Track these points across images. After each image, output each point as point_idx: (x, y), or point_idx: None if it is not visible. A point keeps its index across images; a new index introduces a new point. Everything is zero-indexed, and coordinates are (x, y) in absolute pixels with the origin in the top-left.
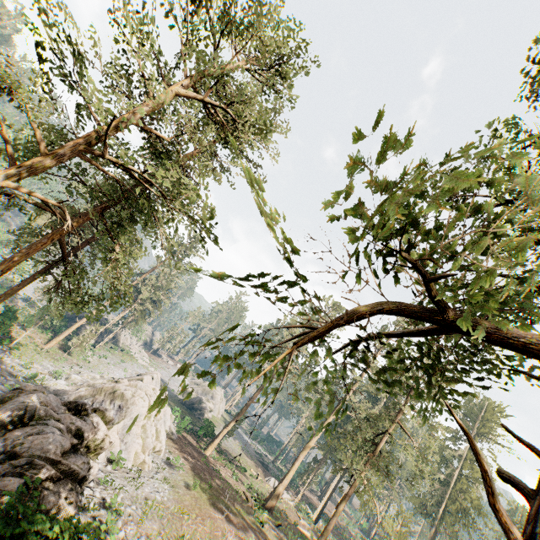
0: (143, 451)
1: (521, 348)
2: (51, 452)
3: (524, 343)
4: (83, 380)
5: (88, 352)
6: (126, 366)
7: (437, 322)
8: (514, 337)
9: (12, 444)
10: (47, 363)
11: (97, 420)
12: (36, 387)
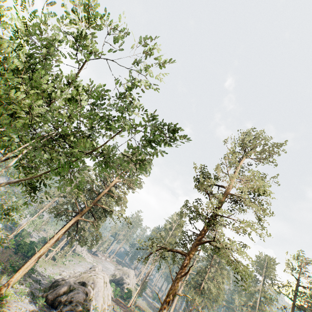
0: (104, 303)
1: (179, 253)
2: (81, 300)
3: (179, 252)
4: (67, 274)
5: (63, 259)
6: (82, 264)
7: (168, 250)
8: (178, 251)
9: (70, 297)
10: (50, 268)
11: (90, 288)
12: (62, 278)
